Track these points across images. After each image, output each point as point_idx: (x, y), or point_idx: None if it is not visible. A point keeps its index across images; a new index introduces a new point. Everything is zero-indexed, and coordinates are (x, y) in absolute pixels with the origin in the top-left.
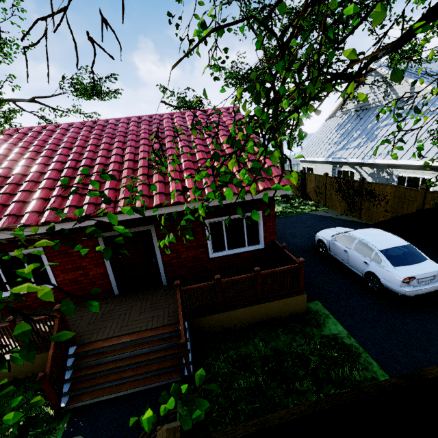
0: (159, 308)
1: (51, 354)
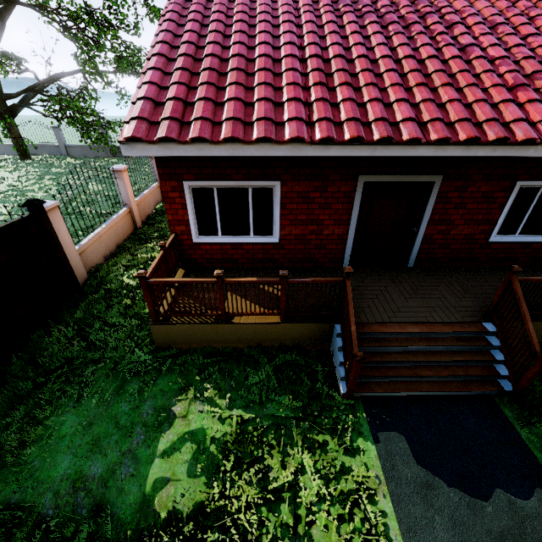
0: (430, 298)
1: (355, 330)
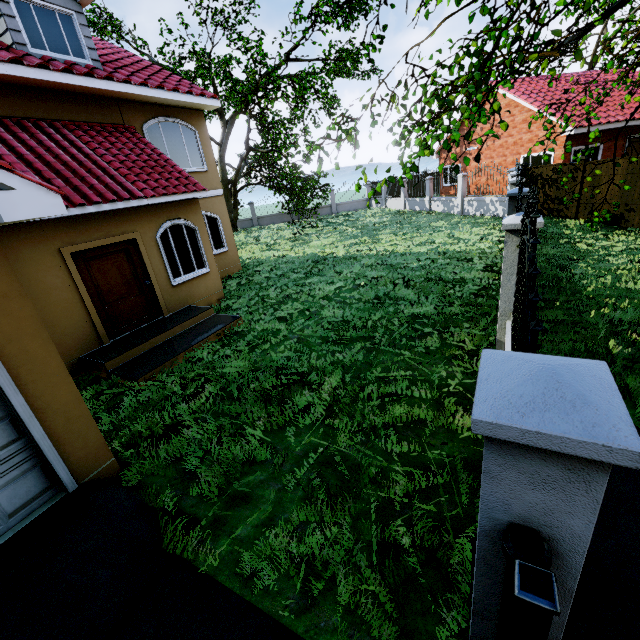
0: None
1: None
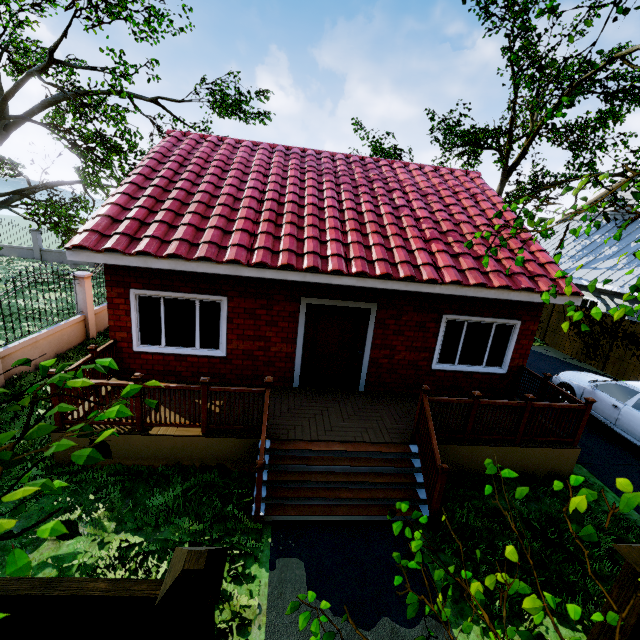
0: (368, 419)
1: (264, 439)
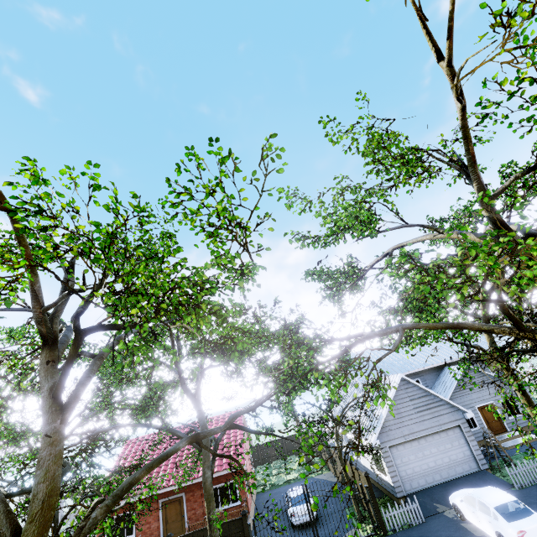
0: None
1: None
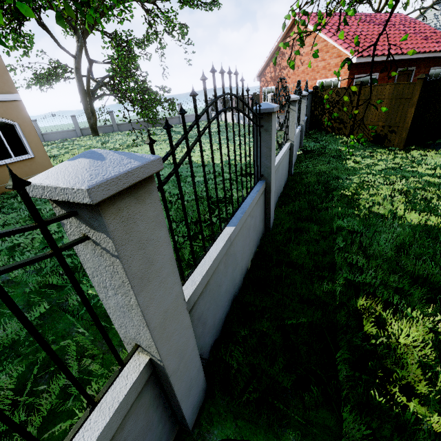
0: None
1: None
